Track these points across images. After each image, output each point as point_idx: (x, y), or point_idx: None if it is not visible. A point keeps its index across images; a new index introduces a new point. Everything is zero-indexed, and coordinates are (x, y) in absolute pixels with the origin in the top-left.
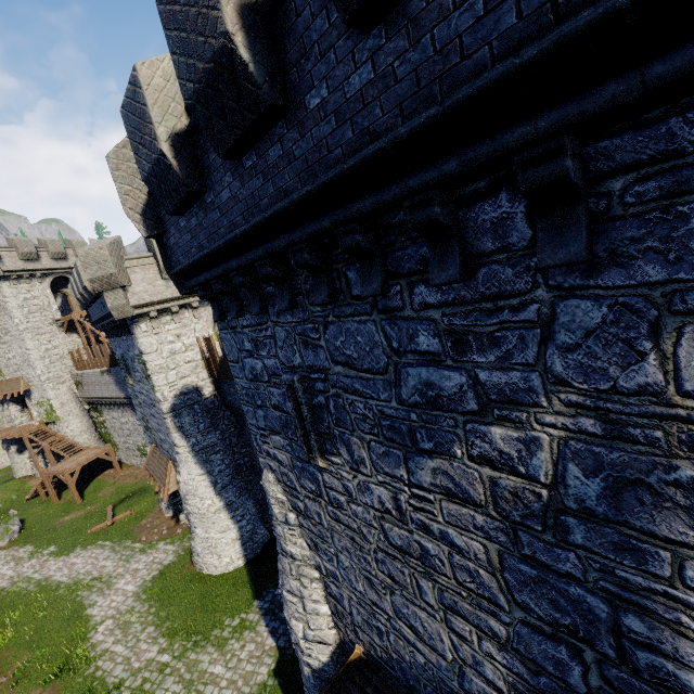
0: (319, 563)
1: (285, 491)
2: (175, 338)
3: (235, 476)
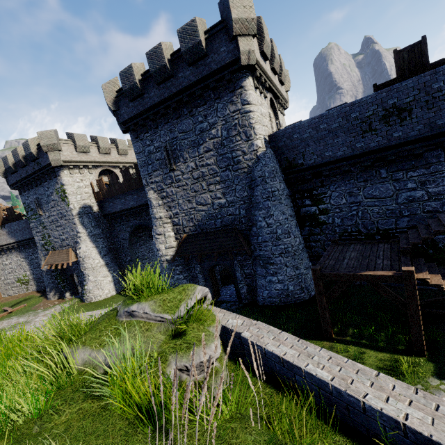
0: (171, 214)
1: (158, 194)
2: (80, 181)
3: (109, 253)
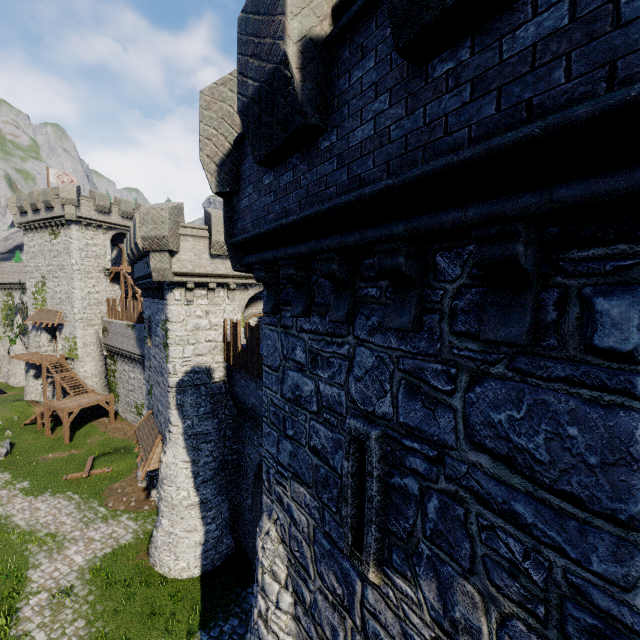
0: None
1: (288, 560)
2: (203, 314)
3: (219, 472)
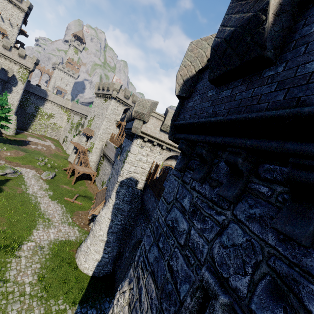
0: None
1: None
2: (145, 155)
3: (120, 231)
